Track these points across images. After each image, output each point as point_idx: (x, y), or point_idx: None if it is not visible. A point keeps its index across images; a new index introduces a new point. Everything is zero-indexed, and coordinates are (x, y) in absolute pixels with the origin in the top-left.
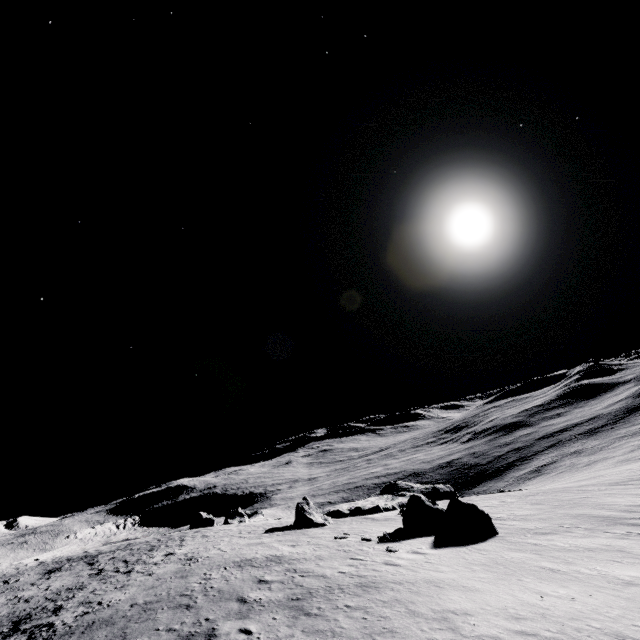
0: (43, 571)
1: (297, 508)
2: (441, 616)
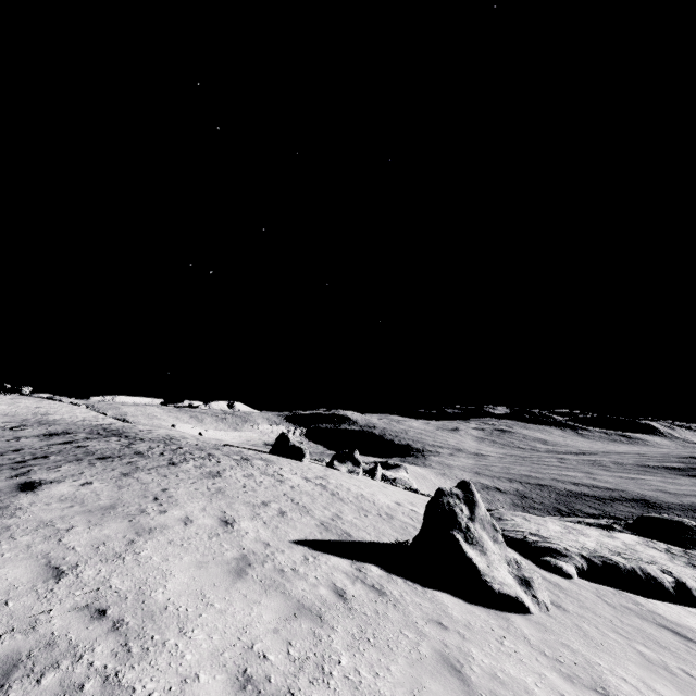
0: (58, 431)
1: (432, 505)
2: None
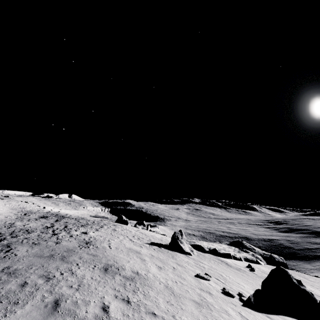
0: (41, 215)
1: (173, 235)
2: None
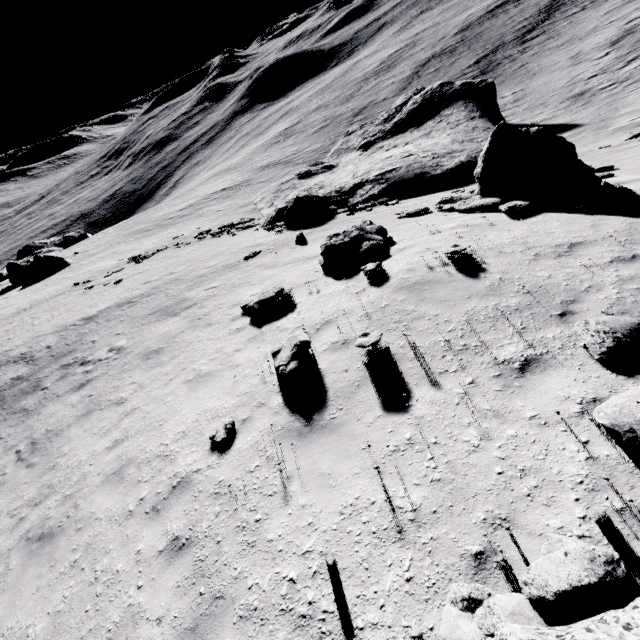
0: None
1: None
2: None
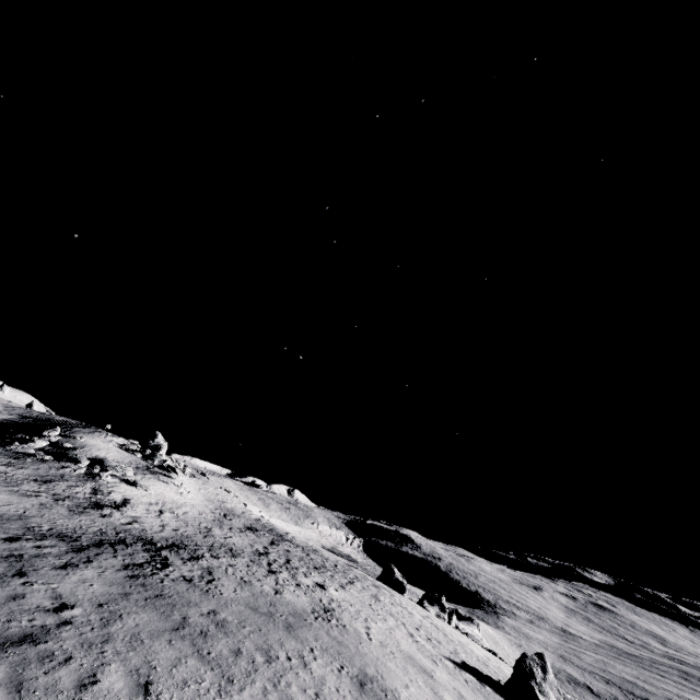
0: (248, 525)
1: (519, 661)
2: None
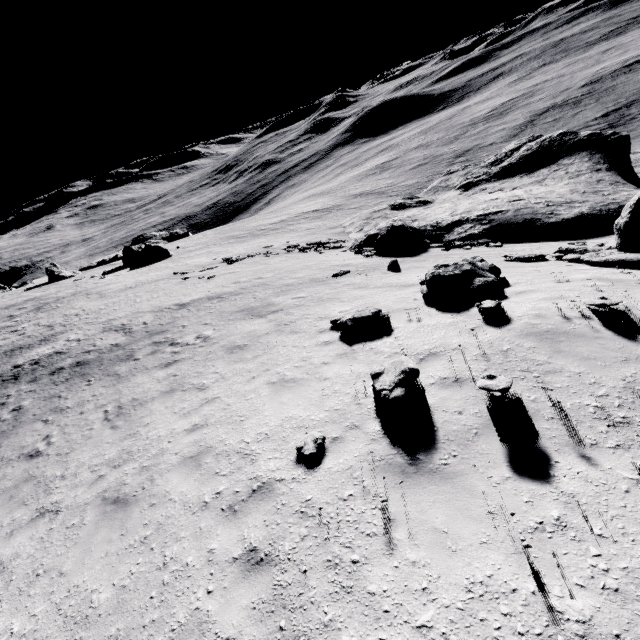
0: None
1: (47, 271)
2: (99, 292)
